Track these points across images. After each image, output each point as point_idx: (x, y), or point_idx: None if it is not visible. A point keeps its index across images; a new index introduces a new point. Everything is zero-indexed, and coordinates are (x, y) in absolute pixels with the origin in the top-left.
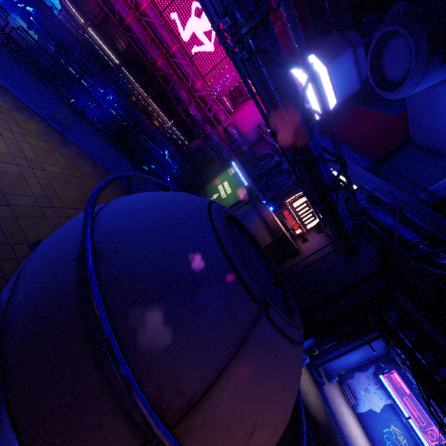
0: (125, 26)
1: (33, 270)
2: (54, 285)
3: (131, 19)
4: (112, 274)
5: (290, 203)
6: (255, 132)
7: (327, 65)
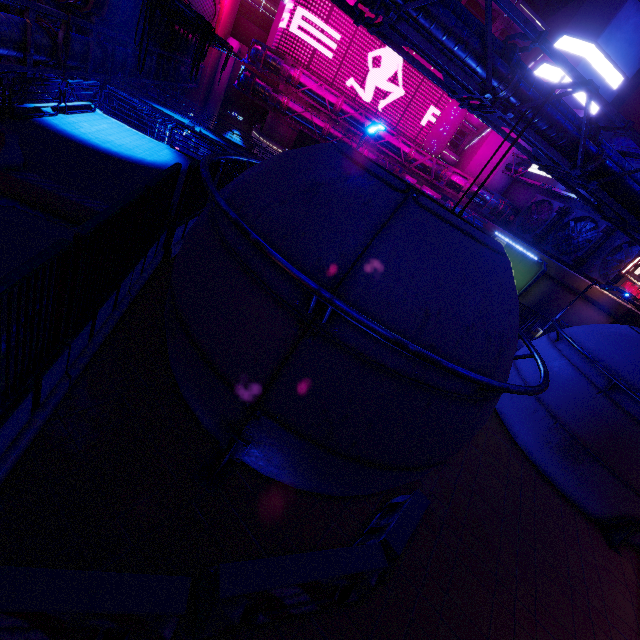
0: (323, 136)
1: (562, 404)
2: (597, 409)
3: (328, 126)
4: (635, 398)
5: (631, 272)
6: (502, 177)
7: (594, 41)
